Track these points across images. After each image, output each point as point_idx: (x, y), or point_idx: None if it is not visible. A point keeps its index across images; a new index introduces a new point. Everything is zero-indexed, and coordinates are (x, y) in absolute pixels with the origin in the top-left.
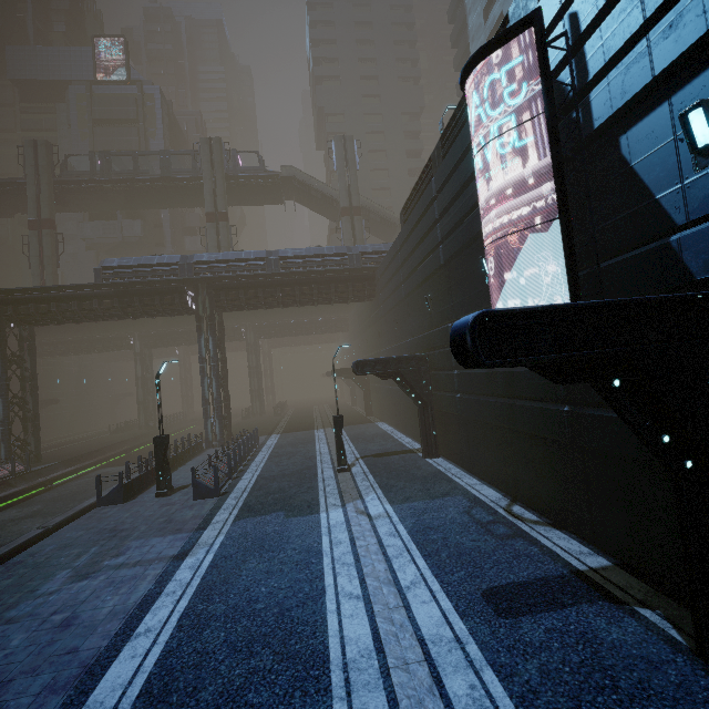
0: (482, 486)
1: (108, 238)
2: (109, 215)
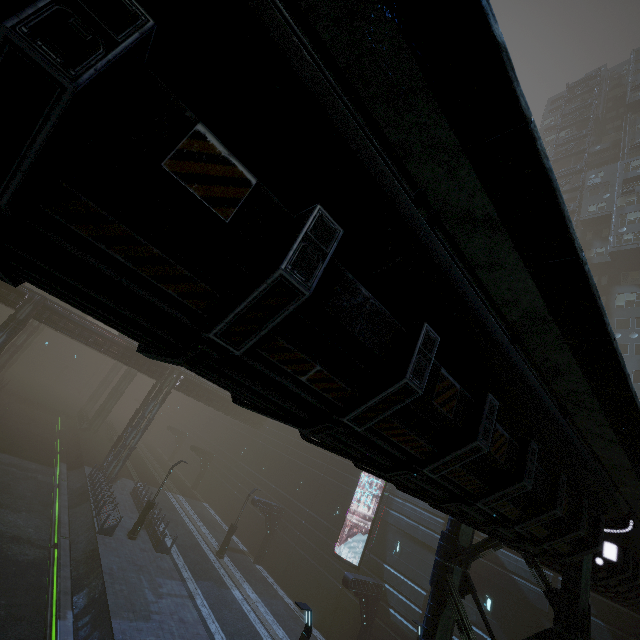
0: (287, 596)
1: None
2: None
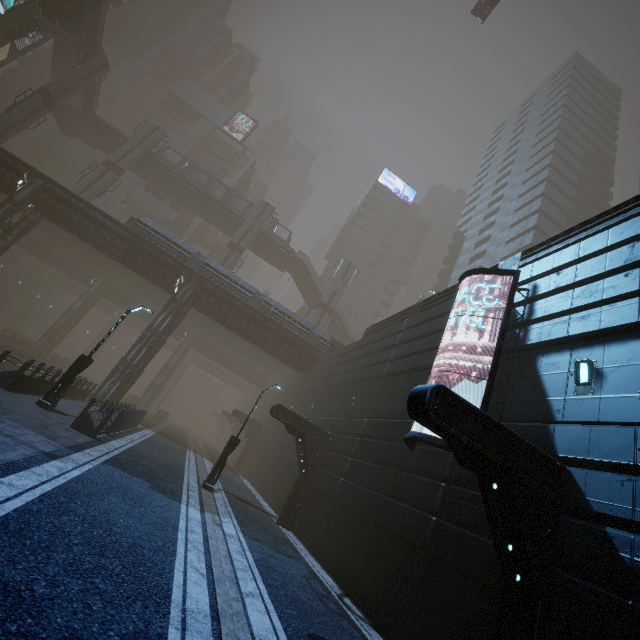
0: (322, 570)
1: (145, 206)
2: (159, 195)
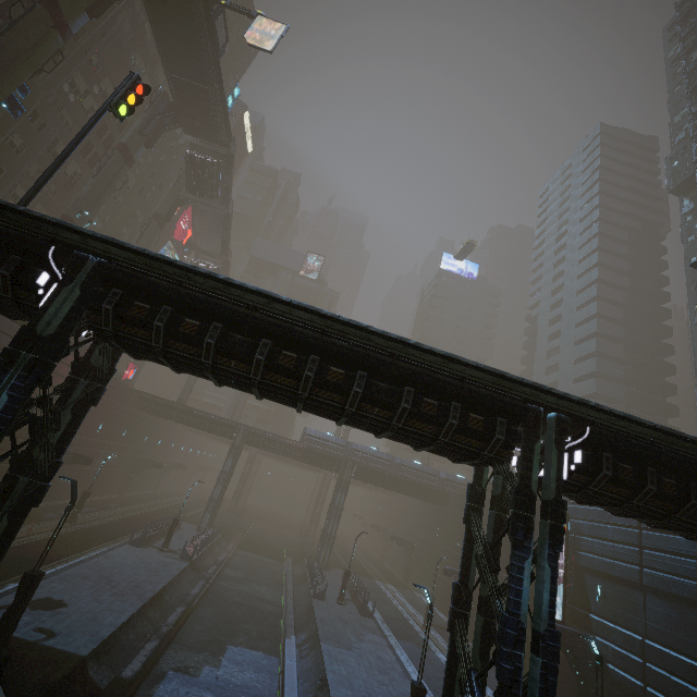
0: None
1: None
2: None
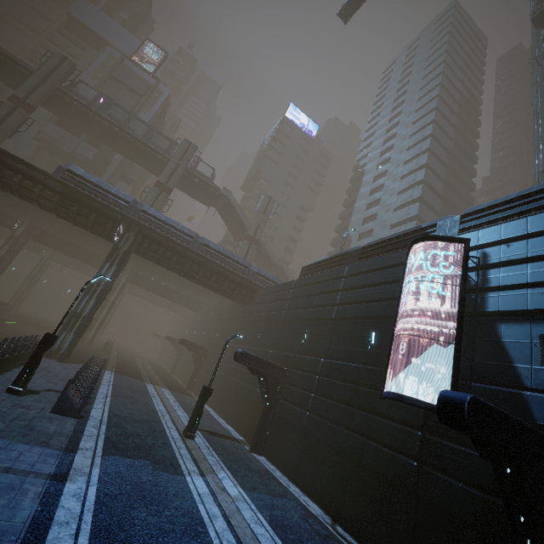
0: (306, 498)
1: (61, 144)
2: (74, 131)
